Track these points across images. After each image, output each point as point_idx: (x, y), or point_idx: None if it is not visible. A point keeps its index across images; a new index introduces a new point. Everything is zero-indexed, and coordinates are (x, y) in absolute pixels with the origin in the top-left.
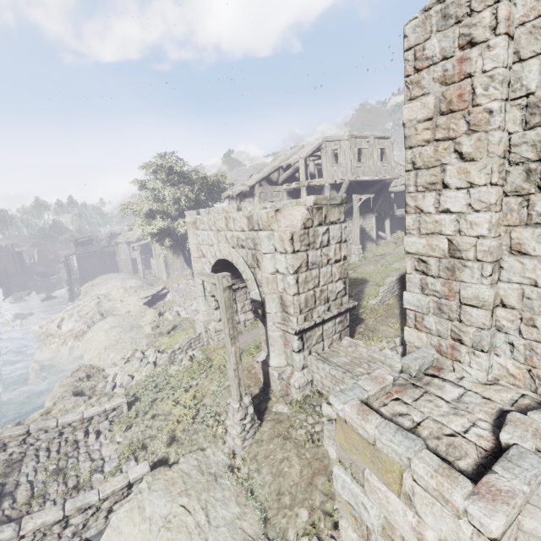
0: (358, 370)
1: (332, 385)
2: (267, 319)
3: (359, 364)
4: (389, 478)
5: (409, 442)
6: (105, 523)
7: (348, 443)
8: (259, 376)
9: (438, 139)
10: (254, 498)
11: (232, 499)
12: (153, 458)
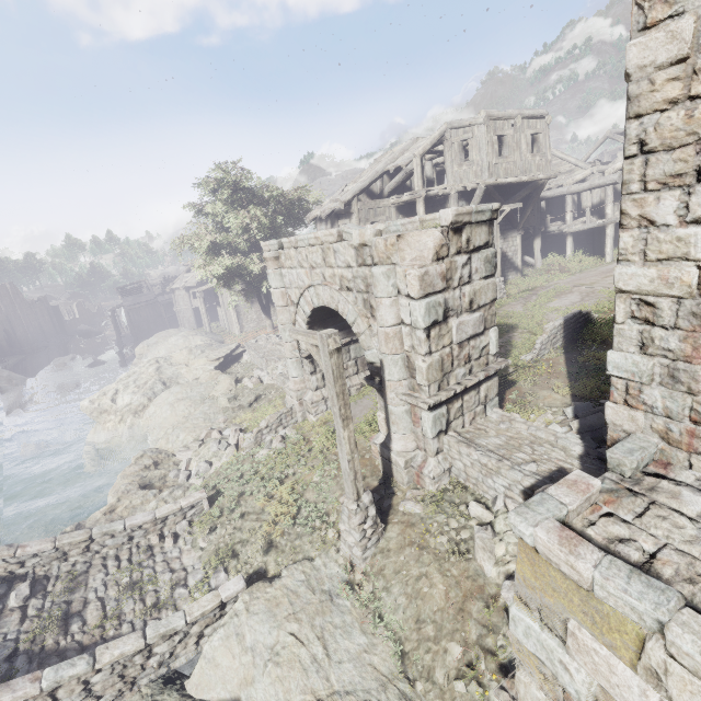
0: (519, 456)
1: (482, 477)
2: (387, 389)
3: (519, 448)
4: (614, 640)
5: (656, 595)
6: (196, 650)
7: (539, 579)
8: (377, 463)
9: (695, 96)
10: (385, 625)
11: (355, 625)
12: (247, 569)
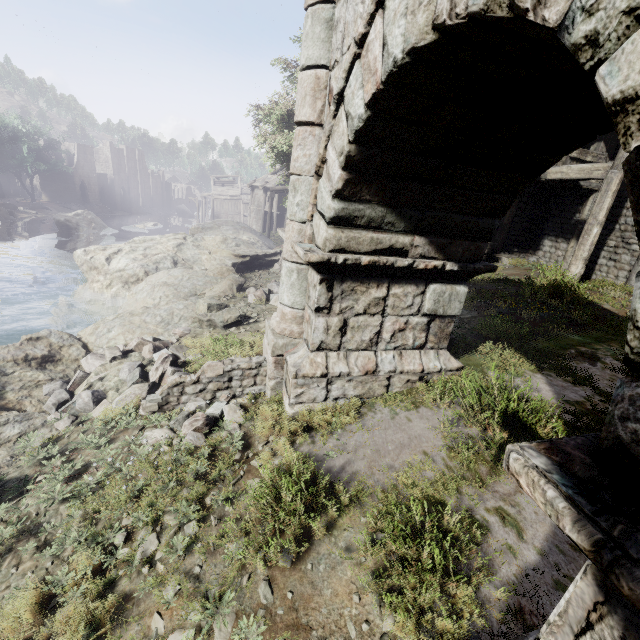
0: None
1: None
2: None
3: None
4: None
5: None
6: None
7: None
8: None
9: None
10: None
11: None
12: None
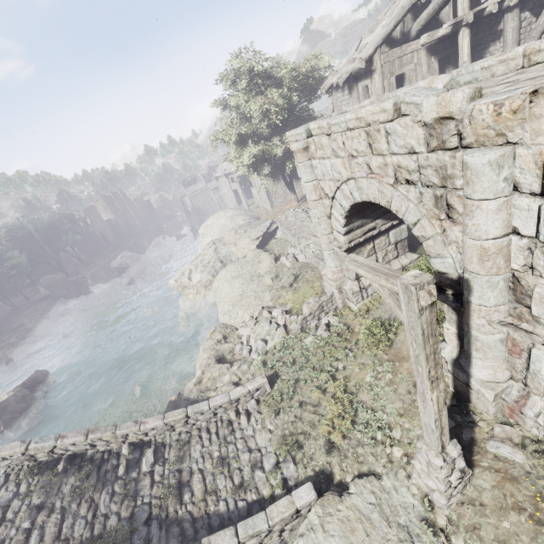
0: None
1: None
2: (472, 313)
3: None
4: None
5: None
6: (279, 539)
7: None
8: None
9: None
10: None
11: None
12: (313, 465)
